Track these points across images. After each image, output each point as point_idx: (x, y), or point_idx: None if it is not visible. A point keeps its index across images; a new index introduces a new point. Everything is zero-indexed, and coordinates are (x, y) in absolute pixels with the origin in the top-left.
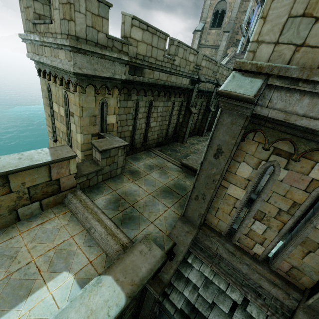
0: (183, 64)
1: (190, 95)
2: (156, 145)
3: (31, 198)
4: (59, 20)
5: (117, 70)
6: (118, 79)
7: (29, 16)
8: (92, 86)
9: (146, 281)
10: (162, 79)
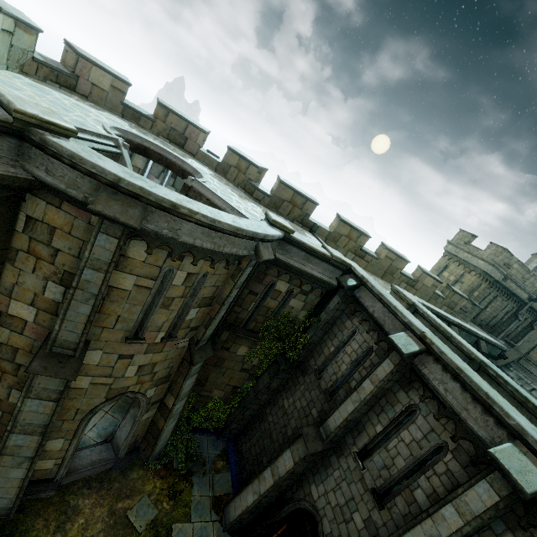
0: (529, 285)
1: (521, 306)
2: (478, 324)
3: (448, 305)
4: (489, 253)
5: (497, 275)
6: (494, 279)
7: (463, 239)
8: (482, 277)
9: (504, 347)
10: (512, 288)
